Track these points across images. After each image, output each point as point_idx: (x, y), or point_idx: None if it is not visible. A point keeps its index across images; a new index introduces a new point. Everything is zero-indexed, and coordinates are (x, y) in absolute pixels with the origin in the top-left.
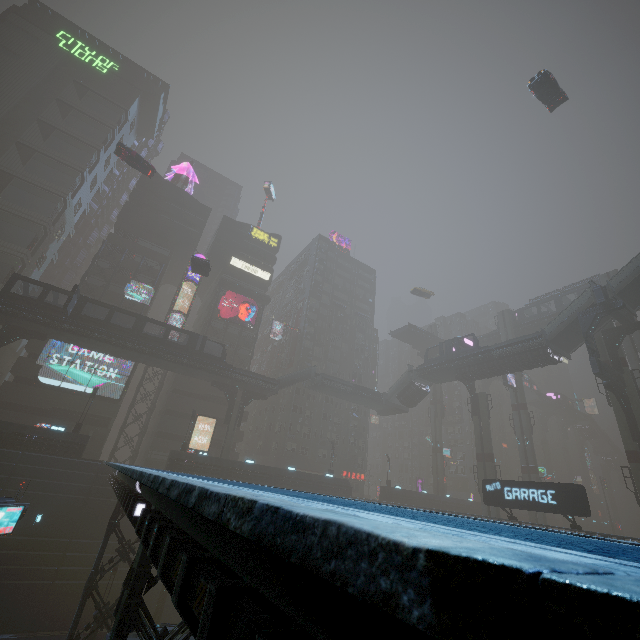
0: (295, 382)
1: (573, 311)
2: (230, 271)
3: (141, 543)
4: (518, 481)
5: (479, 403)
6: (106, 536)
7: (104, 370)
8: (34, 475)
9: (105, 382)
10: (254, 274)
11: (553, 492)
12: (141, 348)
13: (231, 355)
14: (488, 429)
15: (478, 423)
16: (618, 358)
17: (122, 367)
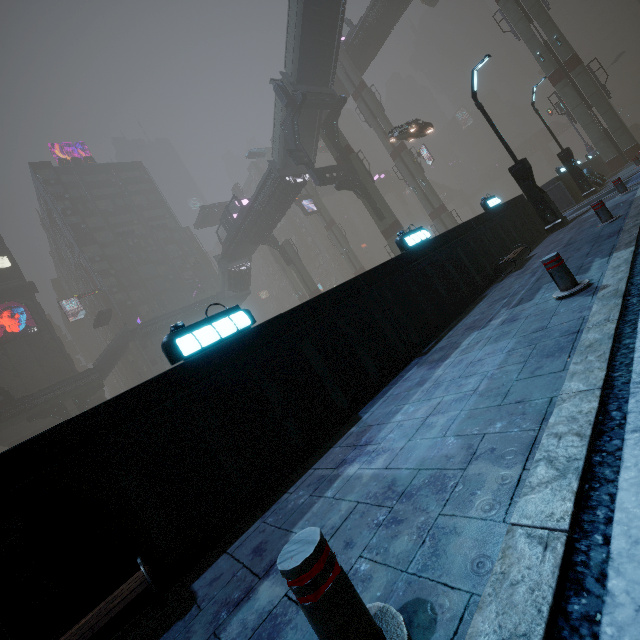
0: (116, 354)
1: (280, 124)
2: None
3: None
4: None
5: (288, 252)
6: None
7: None
8: None
9: None
10: None
11: None
12: None
13: (41, 371)
14: (304, 270)
15: (296, 270)
16: (342, 149)
17: None
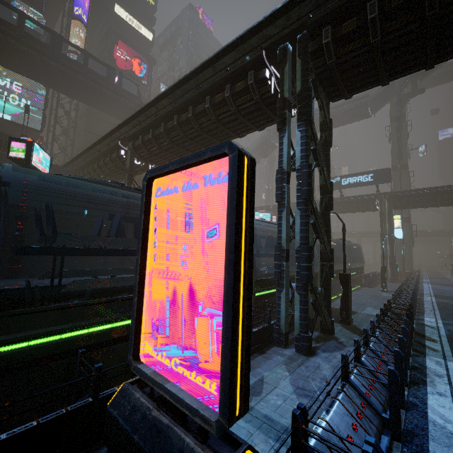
0: None
1: None
2: (114, 21)
3: (377, 14)
4: (351, 174)
5: None
6: (130, 183)
7: (15, 99)
8: (4, 169)
9: (21, 112)
10: (138, 30)
11: (372, 175)
12: (65, 69)
13: None
14: None
15: None
16: (403, 113)
17: (33, 100)
